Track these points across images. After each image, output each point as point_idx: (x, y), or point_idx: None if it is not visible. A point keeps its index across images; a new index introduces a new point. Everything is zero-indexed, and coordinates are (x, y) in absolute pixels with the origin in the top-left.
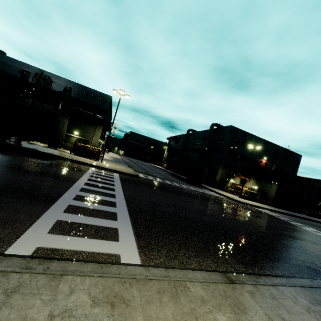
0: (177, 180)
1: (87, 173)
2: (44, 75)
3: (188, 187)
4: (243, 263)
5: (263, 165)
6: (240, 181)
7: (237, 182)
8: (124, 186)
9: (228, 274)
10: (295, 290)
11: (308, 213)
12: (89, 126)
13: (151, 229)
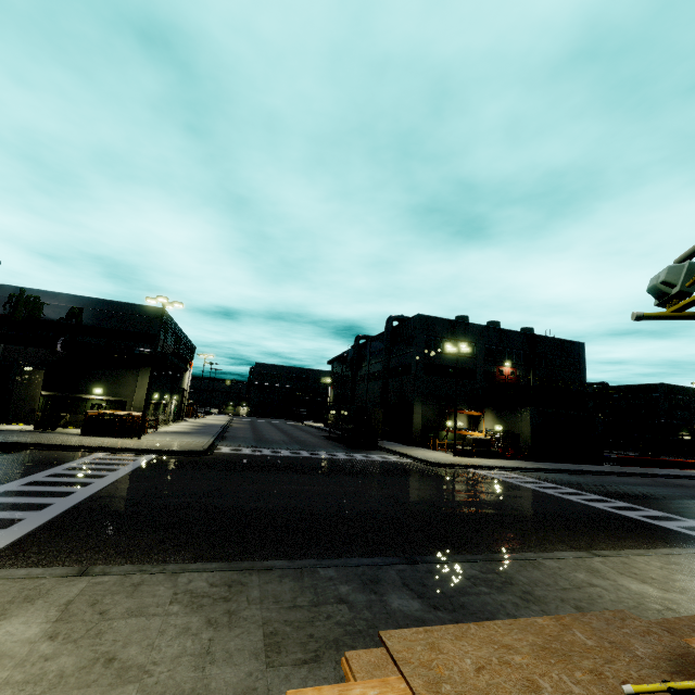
0: (327, 445)
1: (65, 465)
2: (27, 297)
3: (331, 456)
4: (202, 558)
5: (502, 379)
6: (468, 422)
7: (463, 425)
8: (129, 476)
9: (96, 566)
10: (215, 575)
11: (620, 460)
12: (123, 373)
13: (66, 533)
